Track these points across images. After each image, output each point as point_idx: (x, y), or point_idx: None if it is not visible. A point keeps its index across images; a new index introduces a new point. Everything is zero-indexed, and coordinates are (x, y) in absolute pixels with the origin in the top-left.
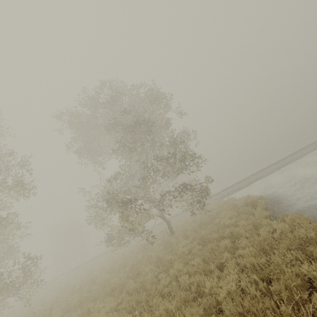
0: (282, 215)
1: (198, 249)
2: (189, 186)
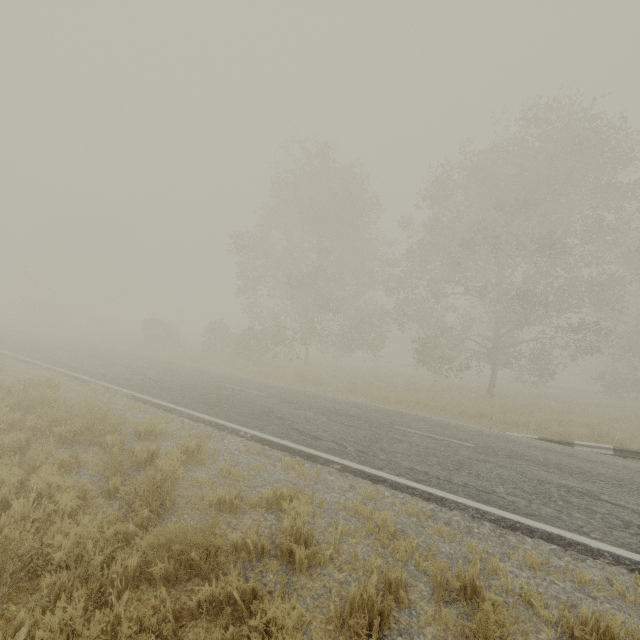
0: None
1: None
2: None
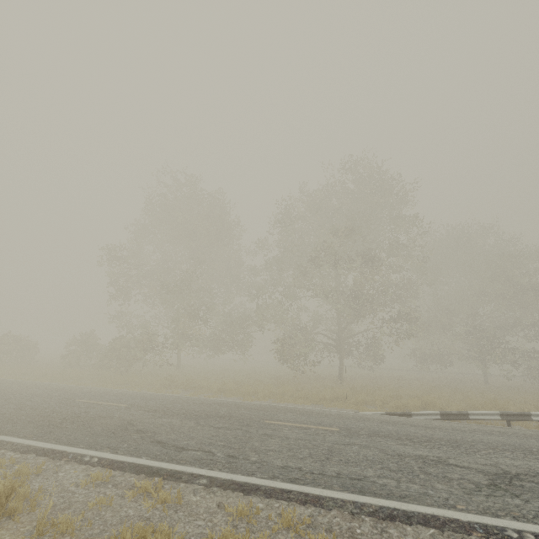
0: None
1: None
2: None
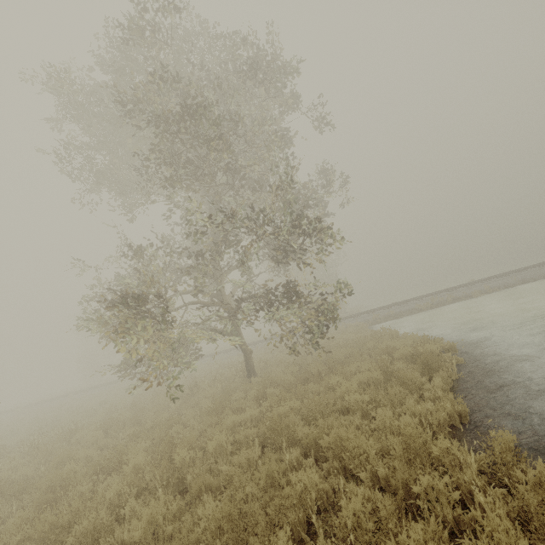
0: (503, 448)
1: (250, 458)
2: (297, 291)
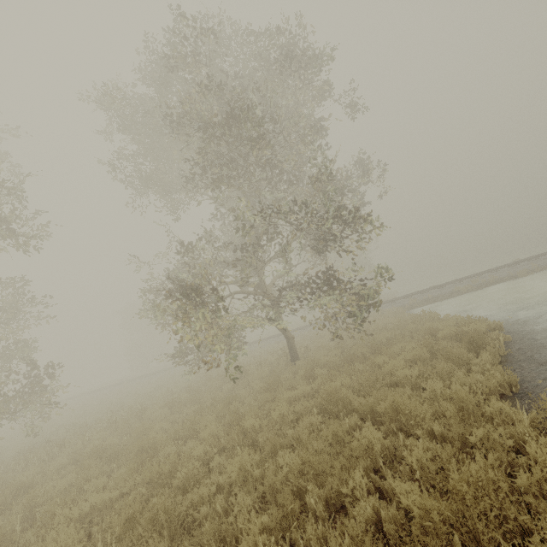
0: None
1: (312, 423)
2: (338, 277)
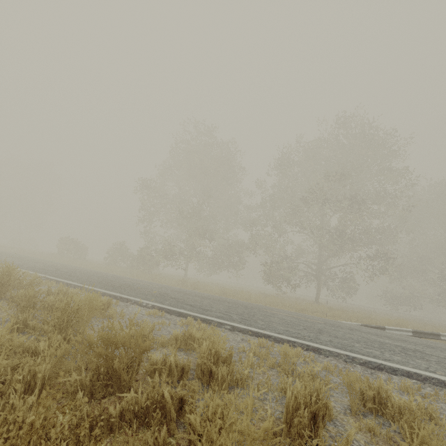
0: None
1: None
2: None
